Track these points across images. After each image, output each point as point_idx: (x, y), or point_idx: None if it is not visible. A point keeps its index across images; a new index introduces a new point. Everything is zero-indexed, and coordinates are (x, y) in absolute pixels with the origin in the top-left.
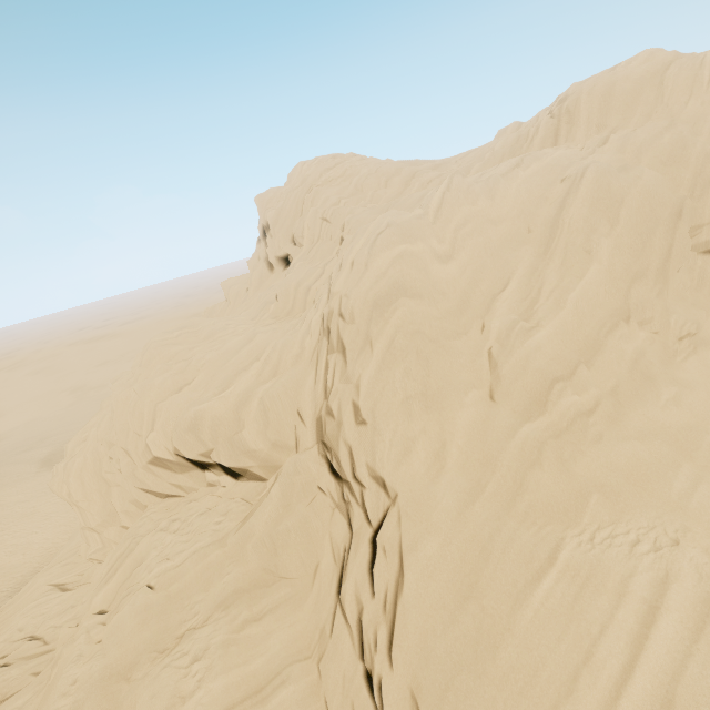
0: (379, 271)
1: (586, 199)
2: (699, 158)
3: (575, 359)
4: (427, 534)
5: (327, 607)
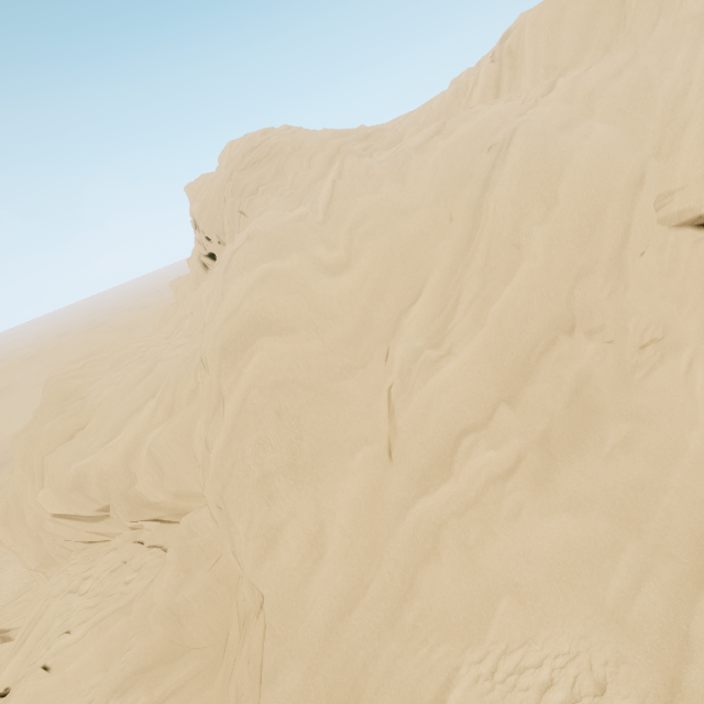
0: (234, 302)
1: (514, 173)
2: (668, 100)
3: (493, 398)
4: (290, 659)
5: None
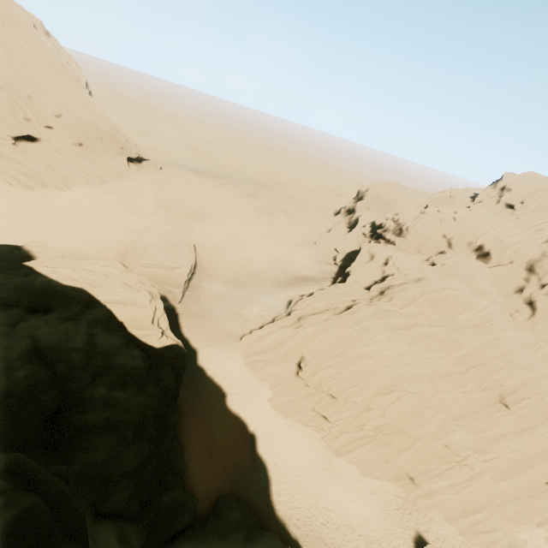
0: None
1: None
2: None
3: None
4: None
5: (511, 293)
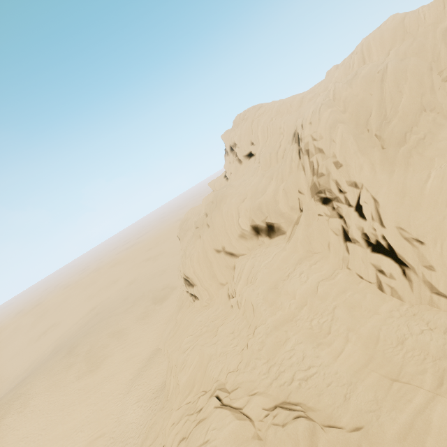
0: (326, 118)
1: (391, 74)
2: (431, 47)
3: (410, 126)
4: (380, 187)
5: (342, 250)
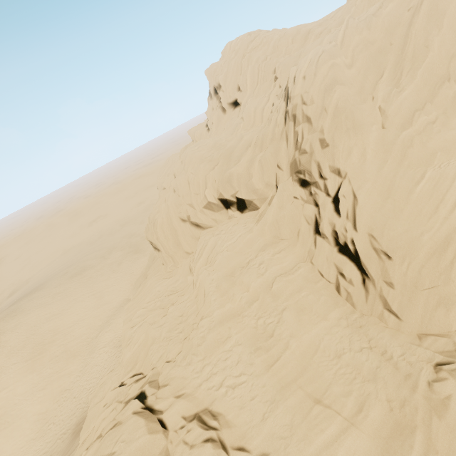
0: (323, 75)
1: (424, 17)
2: None
3: (424, 101)
4: (365, 182)
5: (310, 241)
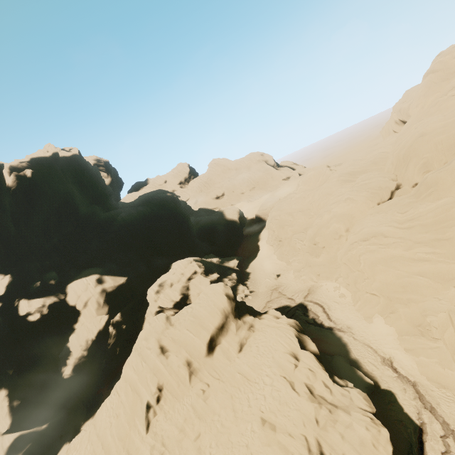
0: (430, 68)
1: None
2: None
3: None
4: (410, 120)
5: None
